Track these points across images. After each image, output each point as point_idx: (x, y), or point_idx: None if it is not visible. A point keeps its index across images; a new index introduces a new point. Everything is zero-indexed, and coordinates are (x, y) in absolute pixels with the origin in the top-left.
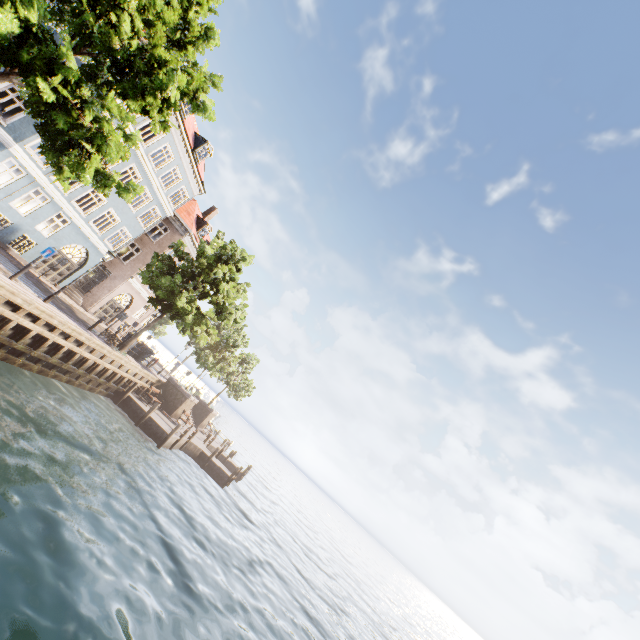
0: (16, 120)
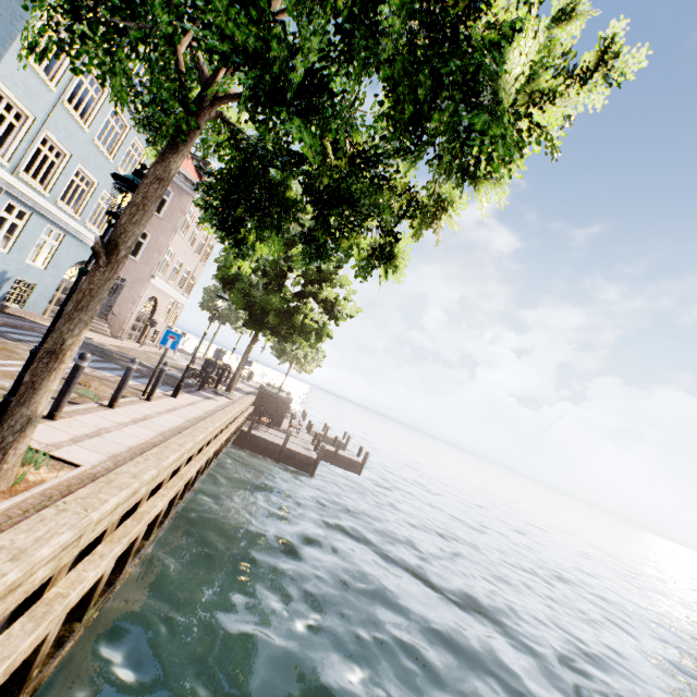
0: None
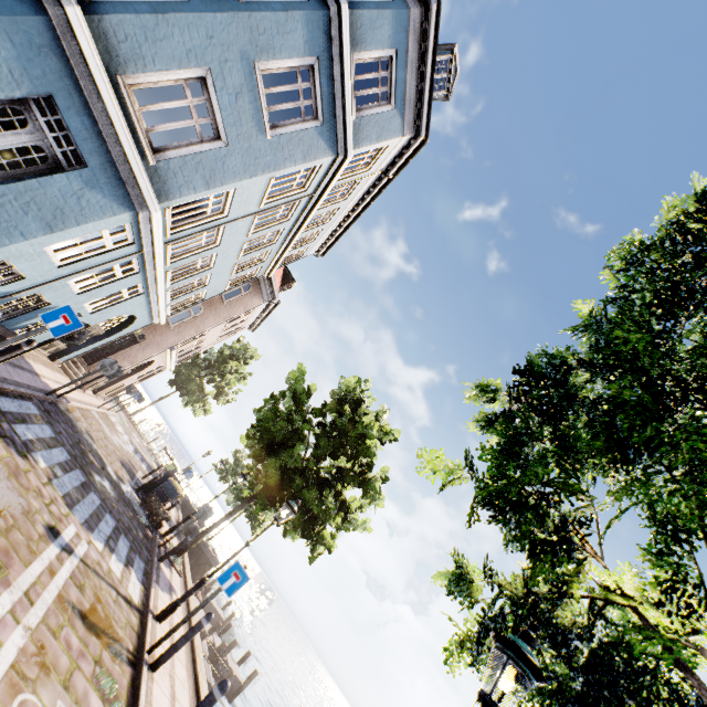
0: (177, 156)
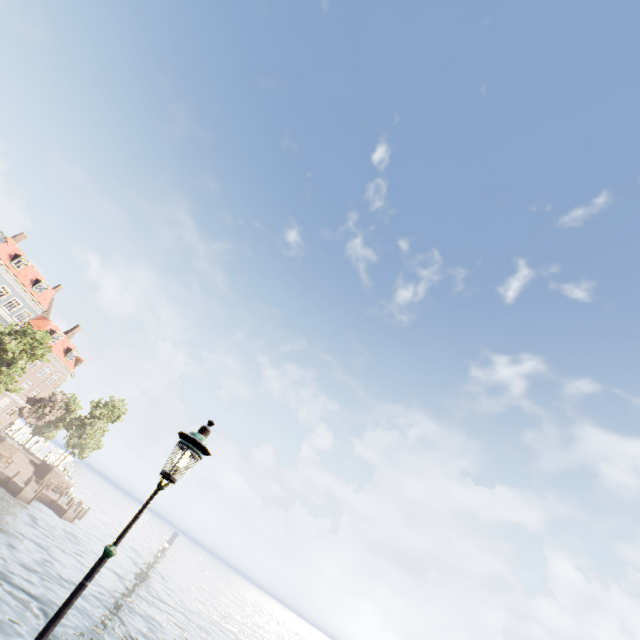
0: None
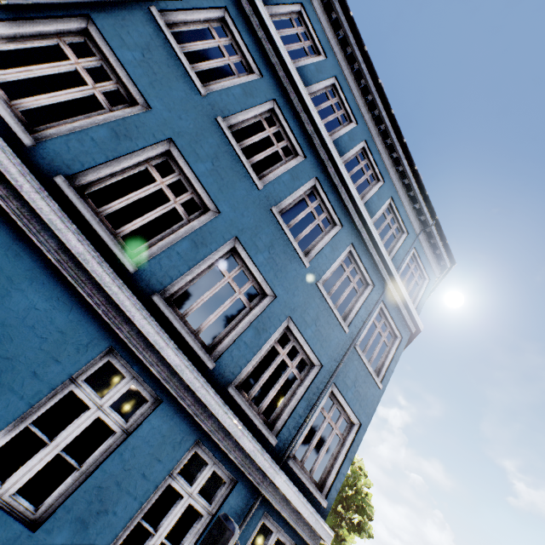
0: None
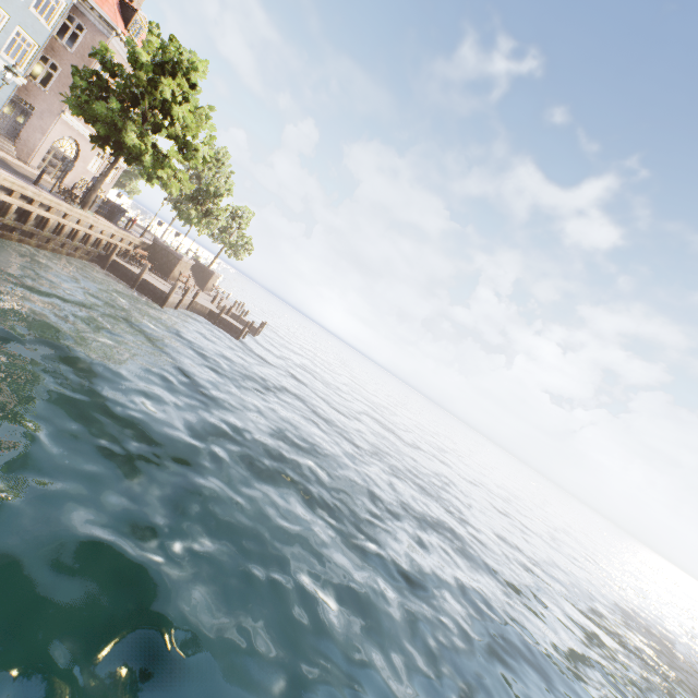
0: None
